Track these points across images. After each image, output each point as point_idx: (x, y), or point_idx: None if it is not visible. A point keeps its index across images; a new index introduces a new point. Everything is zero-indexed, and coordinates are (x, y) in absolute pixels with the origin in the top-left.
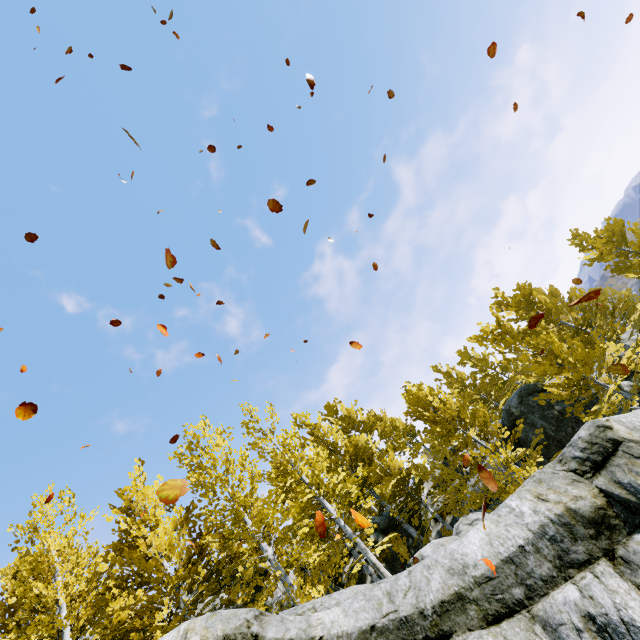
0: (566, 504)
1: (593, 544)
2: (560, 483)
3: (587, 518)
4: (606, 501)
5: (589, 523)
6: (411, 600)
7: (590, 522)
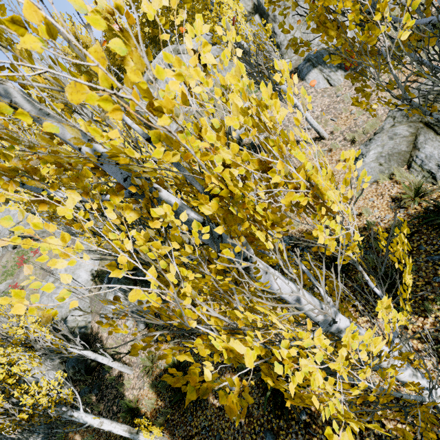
0: (245, 8)
1: (248, 18)
2: (247, 1)
3: (248, 11)
4: (253, 6)
5: (249, 13)
6: (209, 38)
7: (249, 13)
